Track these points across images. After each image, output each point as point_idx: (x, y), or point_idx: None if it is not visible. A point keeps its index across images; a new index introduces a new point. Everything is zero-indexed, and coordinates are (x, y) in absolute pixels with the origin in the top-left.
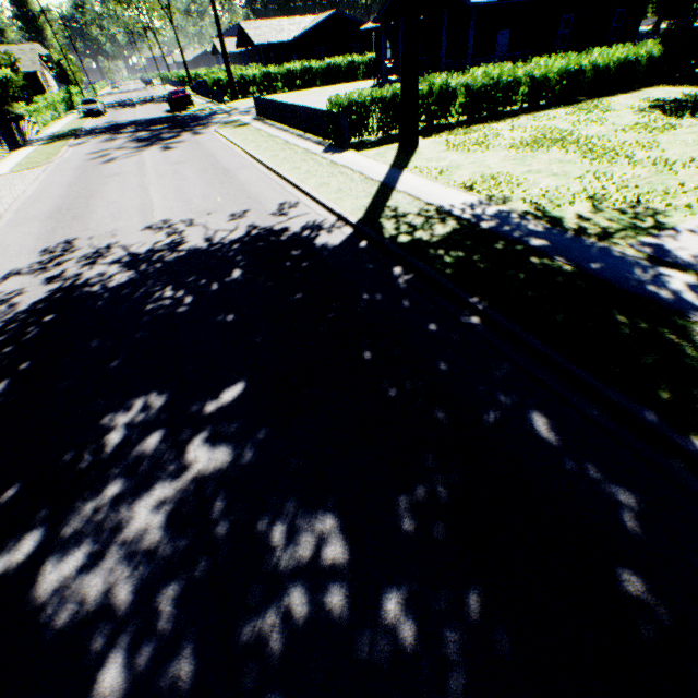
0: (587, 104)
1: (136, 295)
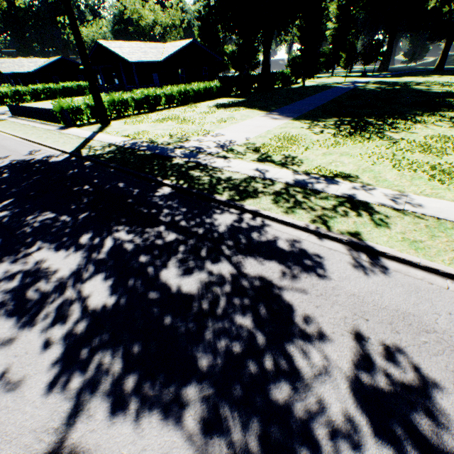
0: (193, 105)
1: None
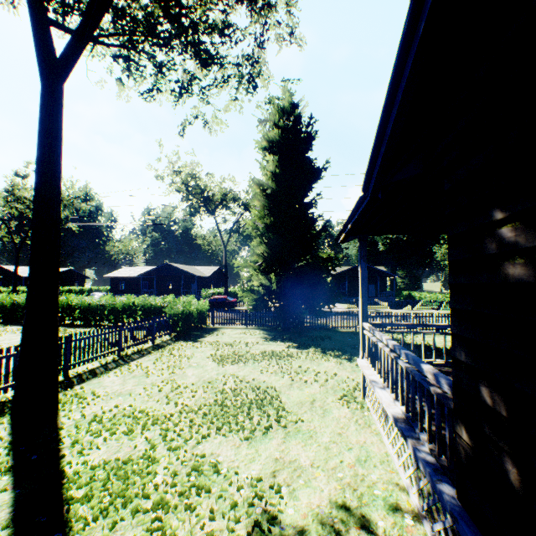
0: None
1: None
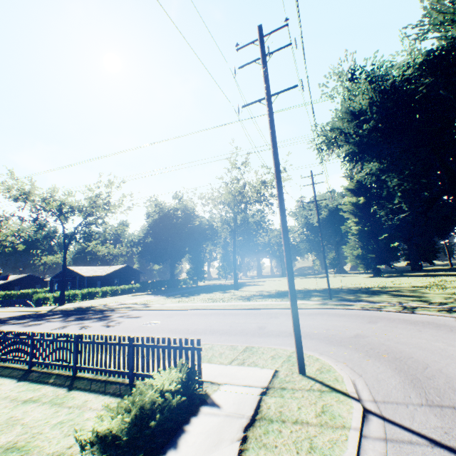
0: (119, 296)
1: None
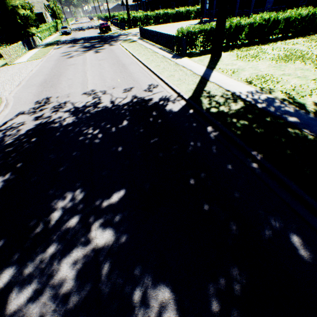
0: (315, 36)
1: (75, 130)
